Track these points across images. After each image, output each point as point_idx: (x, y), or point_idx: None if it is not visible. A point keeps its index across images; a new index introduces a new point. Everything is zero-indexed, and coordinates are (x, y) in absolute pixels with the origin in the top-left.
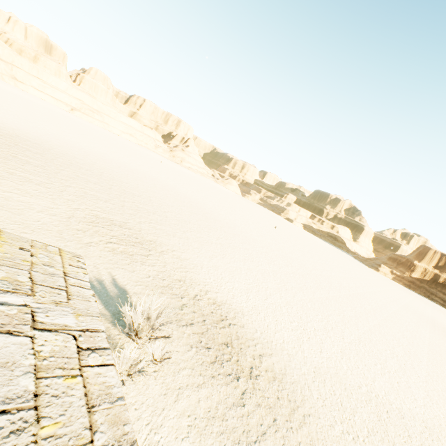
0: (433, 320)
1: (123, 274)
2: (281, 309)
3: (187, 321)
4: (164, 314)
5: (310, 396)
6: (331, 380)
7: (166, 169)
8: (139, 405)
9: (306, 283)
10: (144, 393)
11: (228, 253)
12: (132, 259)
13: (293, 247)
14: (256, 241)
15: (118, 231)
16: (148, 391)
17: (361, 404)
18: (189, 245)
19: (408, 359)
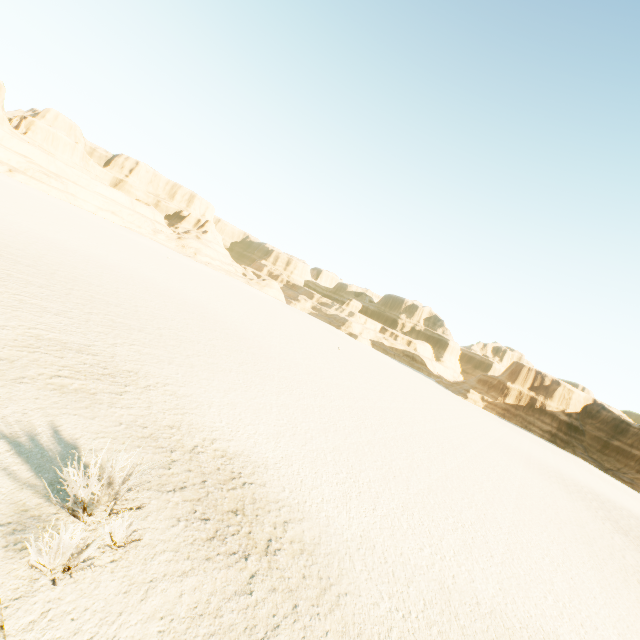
0: (528, 456)
1: (76, 422)
2: (326, 456)
3: (176, 484)
4: (135, 476)
5: (351, 568)
6: (383, 545)
7: (169, 265)
8: (80, 613)
9: (366, 419)
10: (91, 594)
11: (254, 384)
12: (94, 400)
13: (354, 371)
14: (301, 366)
15: (73, 359)
16: (98, 591)
17: (420, 571)
18: (194, 375)
19: (490, 508)
